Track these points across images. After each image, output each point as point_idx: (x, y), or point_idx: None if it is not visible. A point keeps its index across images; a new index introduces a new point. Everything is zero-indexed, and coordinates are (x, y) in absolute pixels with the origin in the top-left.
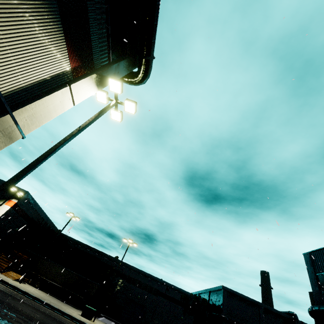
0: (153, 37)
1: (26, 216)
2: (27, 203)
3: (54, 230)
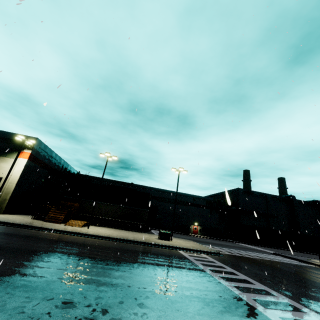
0: None
1: (46, 166)
2: (41, 152)
3: (75, 173)
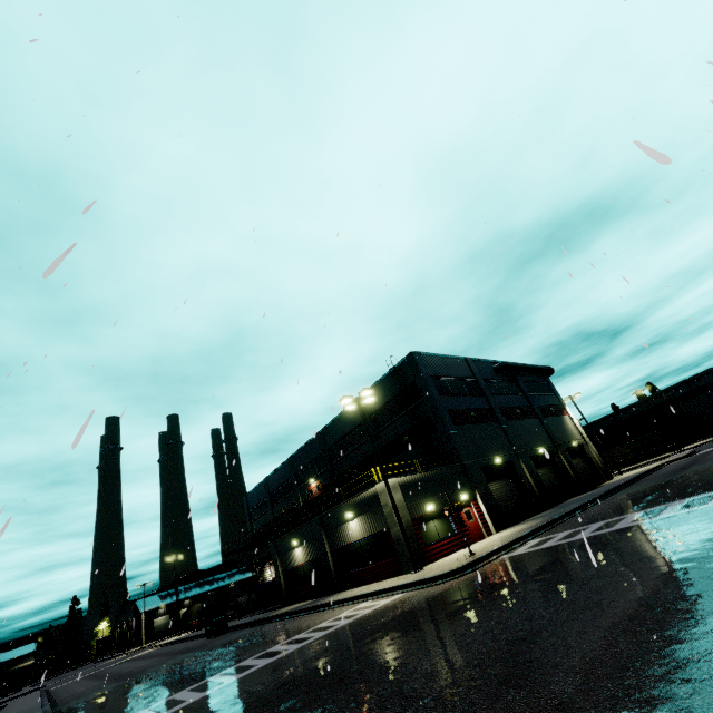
0: (547, 369)
1: None
2: None
3: None
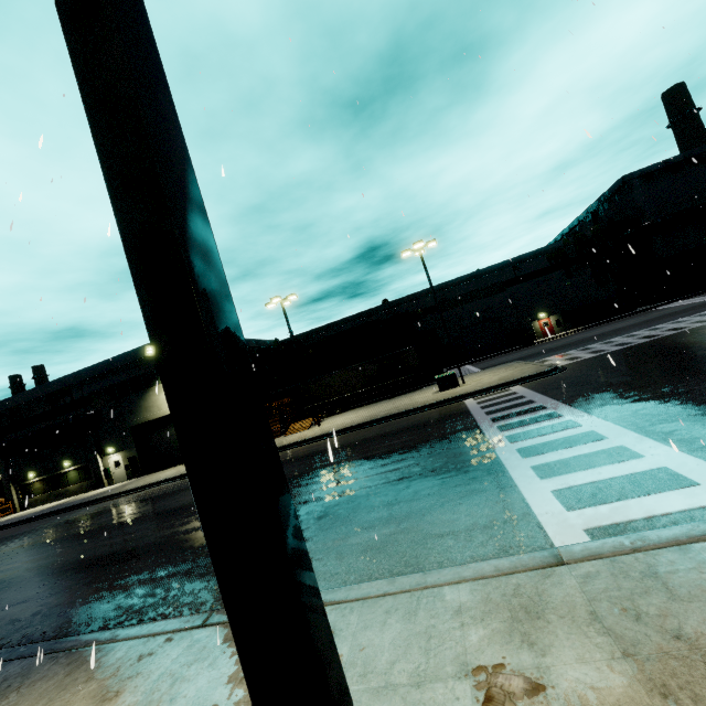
0: None
1: None
2: None
3: (271, 346)
